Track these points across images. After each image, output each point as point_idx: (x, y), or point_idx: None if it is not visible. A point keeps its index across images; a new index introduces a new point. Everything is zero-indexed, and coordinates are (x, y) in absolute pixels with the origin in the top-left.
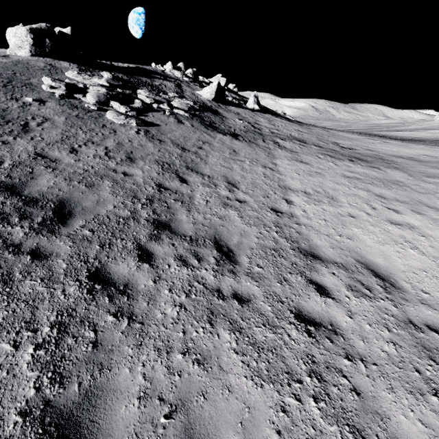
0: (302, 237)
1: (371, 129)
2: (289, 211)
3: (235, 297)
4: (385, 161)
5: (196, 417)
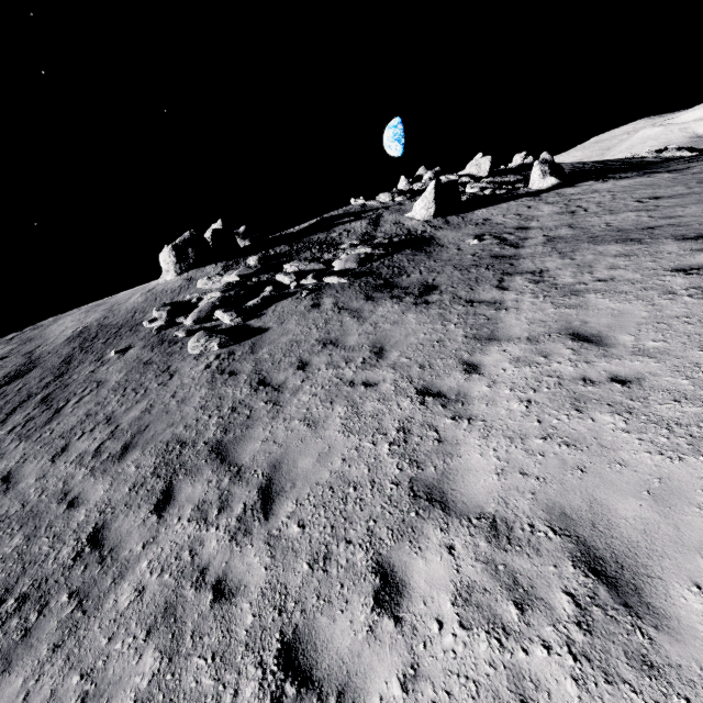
0: None
1: None
2: (346, 670)
3: None
4: None
5: None
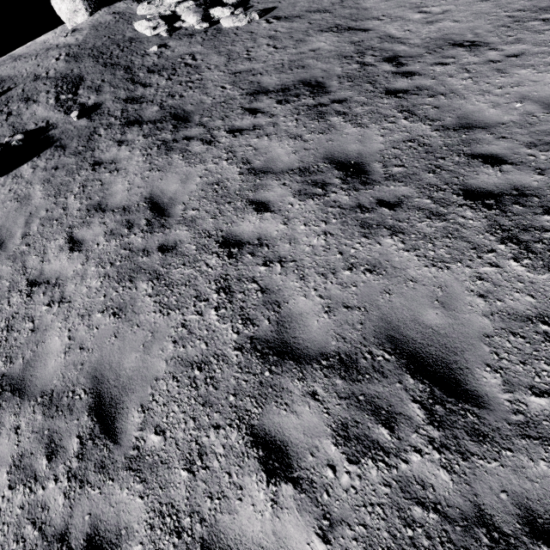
0: (537, 2)
1: None
2: None
3: (509, 57)
4: None
5: (538, 98)
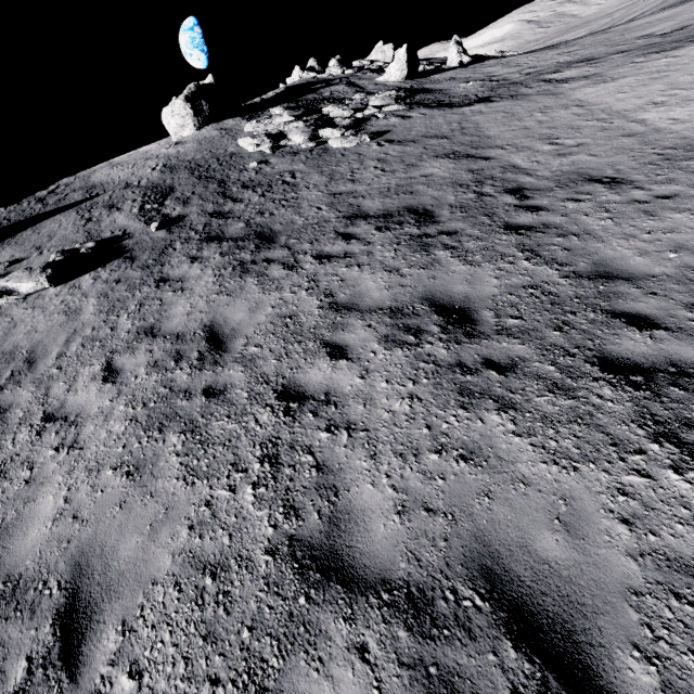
0: (691, 140)
1: None
2: (650, 129)
3: (659, 198)
4: None
5: None
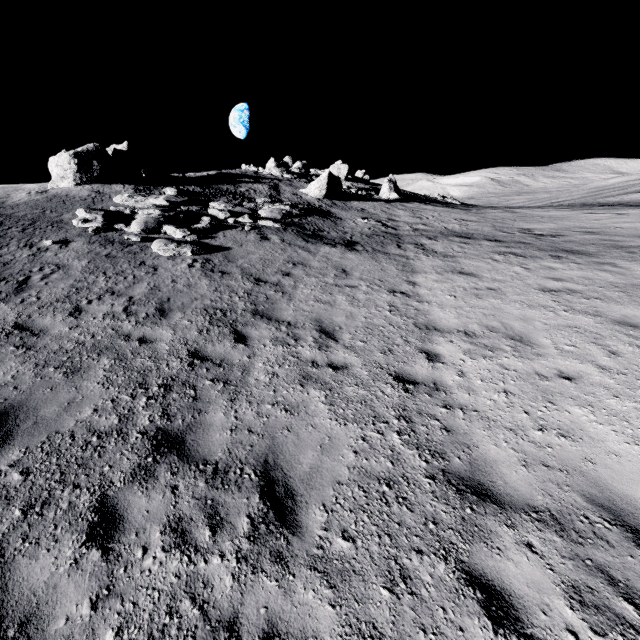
0: (454, 441)
1: (593, 197)
2: (432, 378)
3: None
4: (625, 249)
5: None
